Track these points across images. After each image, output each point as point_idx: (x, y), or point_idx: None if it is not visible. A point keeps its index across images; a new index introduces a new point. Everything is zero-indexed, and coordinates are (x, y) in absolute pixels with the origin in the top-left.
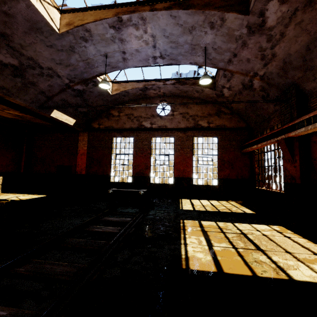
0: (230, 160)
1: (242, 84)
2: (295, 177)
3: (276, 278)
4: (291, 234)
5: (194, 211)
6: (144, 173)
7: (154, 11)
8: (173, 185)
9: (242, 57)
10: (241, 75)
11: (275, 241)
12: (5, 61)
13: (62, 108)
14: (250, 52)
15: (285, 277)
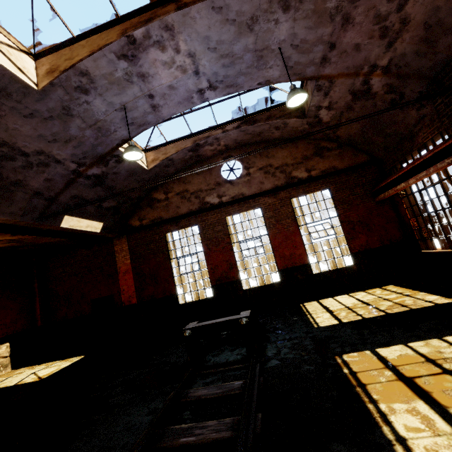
0: (361, 218)
1: (352, 92)
2: None
3: None
4: None
5: (343, 326)
6: (229, 276)
7: (183, 9)
8: (281, 285)
9: (346, 45)
10: (348, 78)
11: None
12: None
13: (76, 211)
14: (359, 31)
15: None
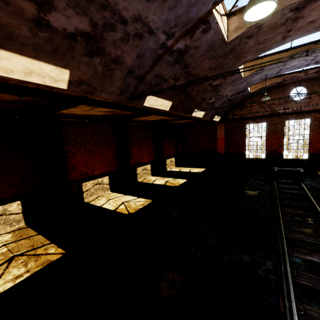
0: None
1: None
2: None
3: None
4: None
5: None
6: (277, 151)
7: None
8: (307, 160)
9: None
10: None
11: None
12: (211, 102)
13: (218, 113)
14: None
15: None
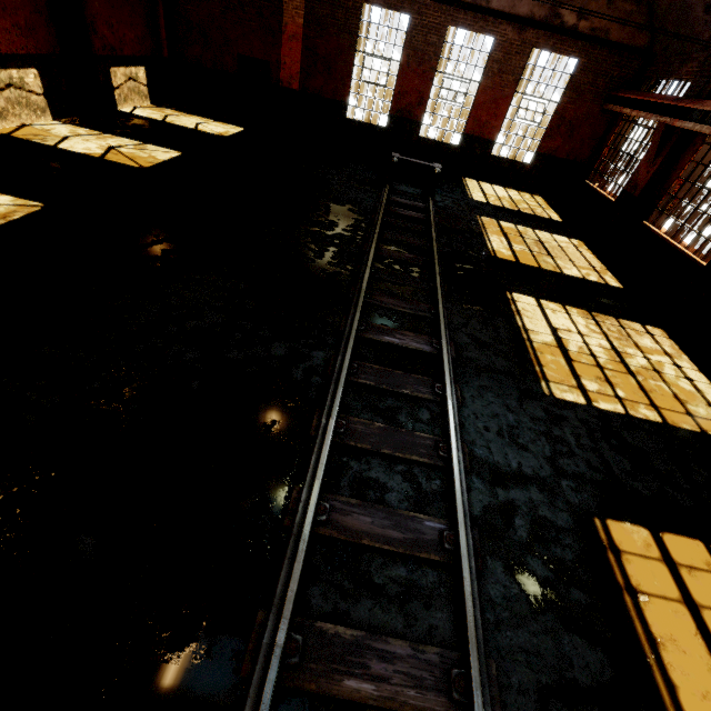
0: (575, 120)
1: None
2: (638, 187)
3: (553, 271)
4: (585, 250)
5: (489, 205)
6: (413, 113)
7: None
8: (457, 150)
9: None
10: None
11: (566, 253)
12: None
13: None
14: None
15: (559, 272)
